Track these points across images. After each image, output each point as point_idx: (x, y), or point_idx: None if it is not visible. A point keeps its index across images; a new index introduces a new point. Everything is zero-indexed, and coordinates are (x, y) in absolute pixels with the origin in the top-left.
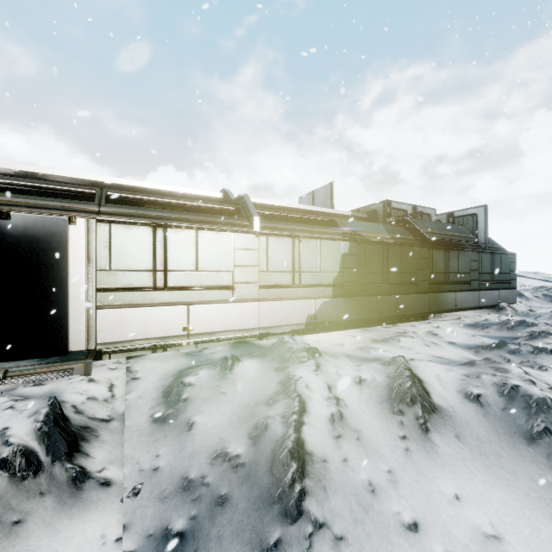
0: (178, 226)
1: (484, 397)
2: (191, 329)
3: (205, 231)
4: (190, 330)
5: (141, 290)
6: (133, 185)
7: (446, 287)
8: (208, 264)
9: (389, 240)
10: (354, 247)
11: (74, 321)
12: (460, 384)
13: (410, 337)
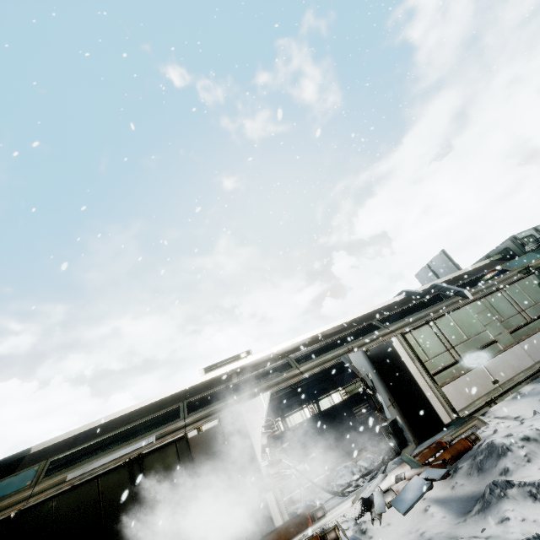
0: (437, 317)
1: None
2: (497, 381)
3: (452, 312)
4: (497, 382)
5: (451, 365)
6: (356, 316)
7: None
8: (469, 332)
9: None
10: (539, 276)
11: (433, 402)
12: None
13: None
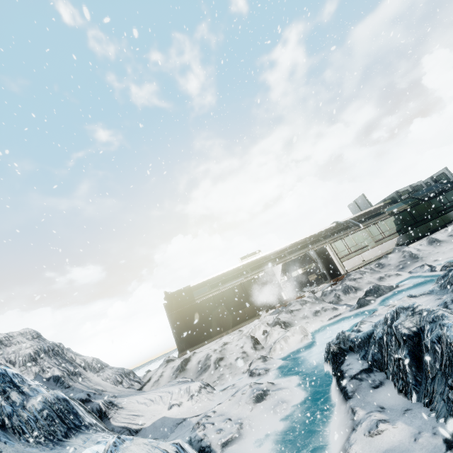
0: (345, 236)
1: (452, 234)
2: (364, 260)
3: (352, 234)
4: (364, 261)
5: (347, 255)
6: (312, 234)
7: (447, 211)
8: (357, 242)
9: (407, 207)
10: (396, 217)
11: (339, 267)
12: (447, 235)
13: (435, 234)
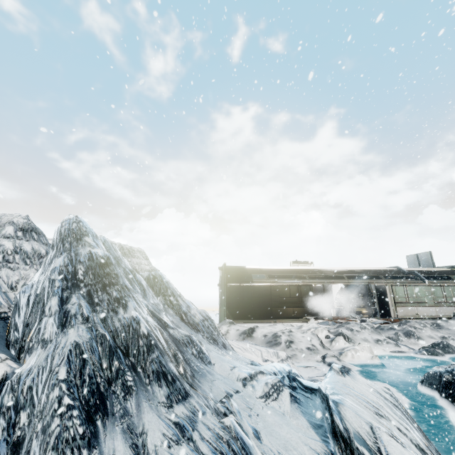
0: (408, 285)
1: None
2: (418, 314)
3: (415, 286)
4: (417, 314)
5: (404, 302)
6: (370, 269)
7: None
8: (418, 295)
9: None
10: None
11: (391, 310)
12: None
13: None
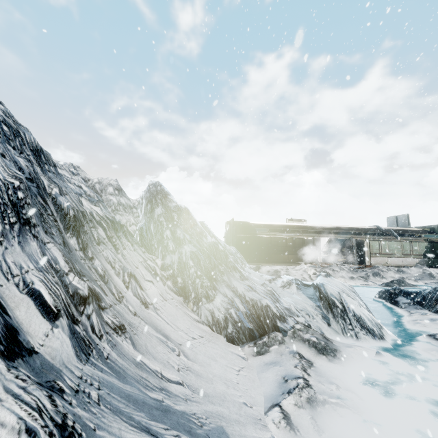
0: (383, 240)
1: None
2: (387, 263)
3: (388, 241)
4: (387, 263)
5: (377, 254)
6: (354, 227)
7: None
8: (390, 248)
9: None
10: (429, 244)
11: (366, 259)
12: None
13: None
